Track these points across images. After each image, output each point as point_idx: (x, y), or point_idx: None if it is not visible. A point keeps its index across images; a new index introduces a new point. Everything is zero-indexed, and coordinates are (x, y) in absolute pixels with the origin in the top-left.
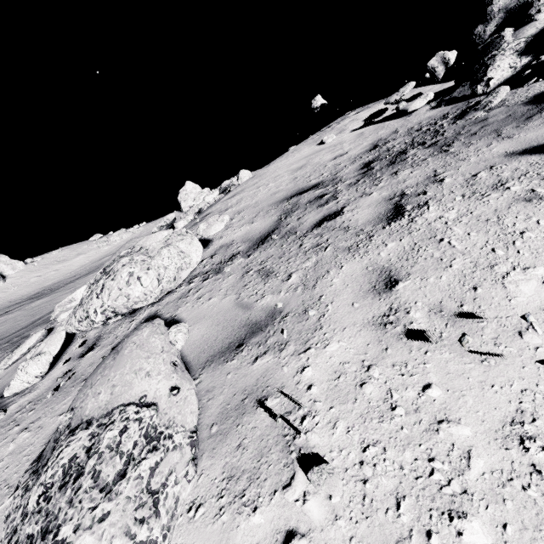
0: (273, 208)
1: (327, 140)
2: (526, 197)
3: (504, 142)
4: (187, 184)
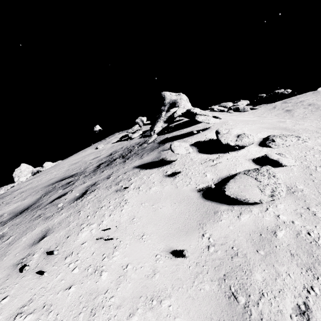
0: (42, 190)
1: (99, 147)
2: (118, 189)
3: (139, 160)
4: (22, 165)
